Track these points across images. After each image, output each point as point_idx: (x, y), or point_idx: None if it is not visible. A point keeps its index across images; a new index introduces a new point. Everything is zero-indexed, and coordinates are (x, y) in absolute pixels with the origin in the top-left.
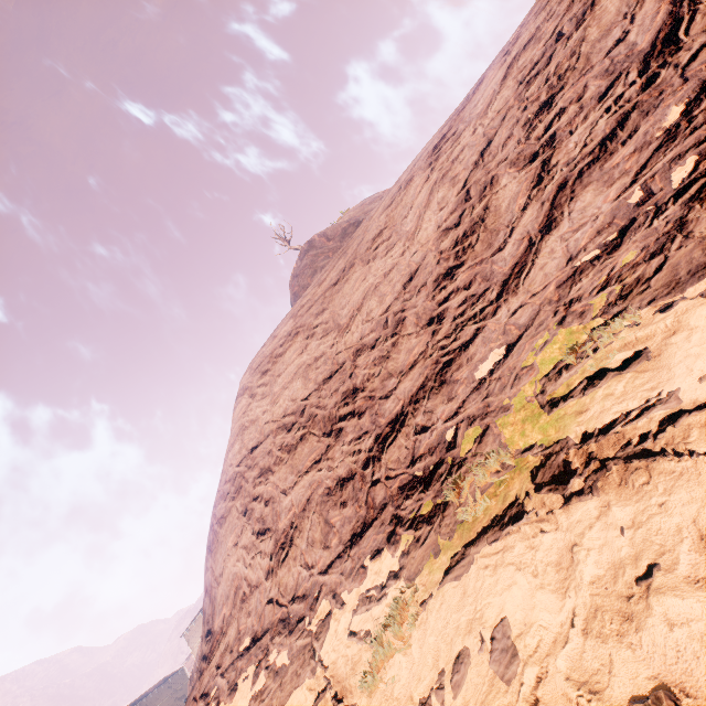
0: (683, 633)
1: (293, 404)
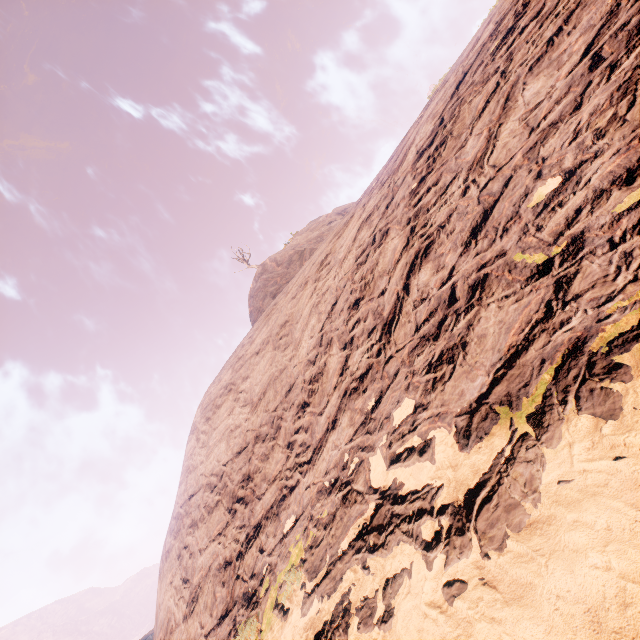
0: None
1: (218, 465)
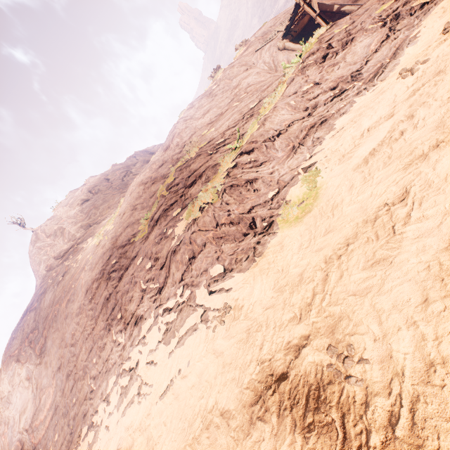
0: None
1: (17, 411)
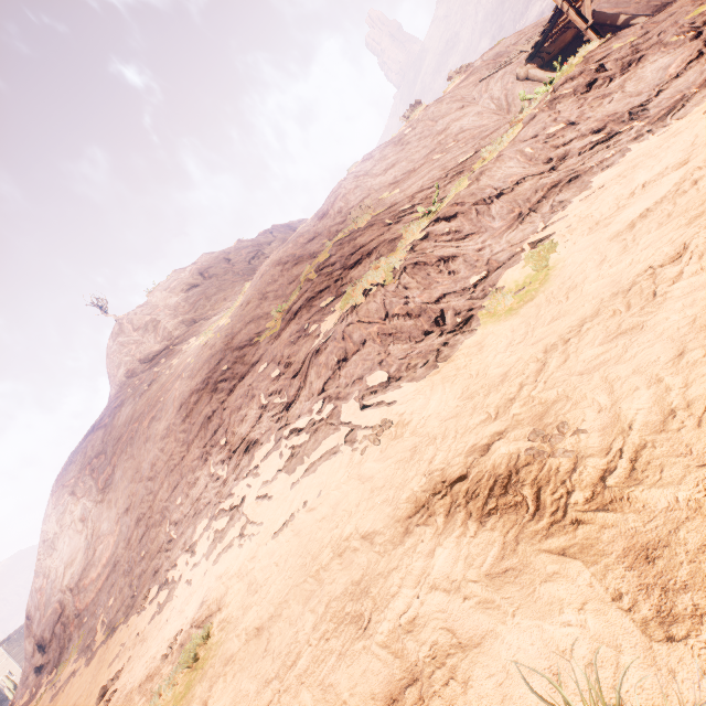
0: None
1: (62, 562)
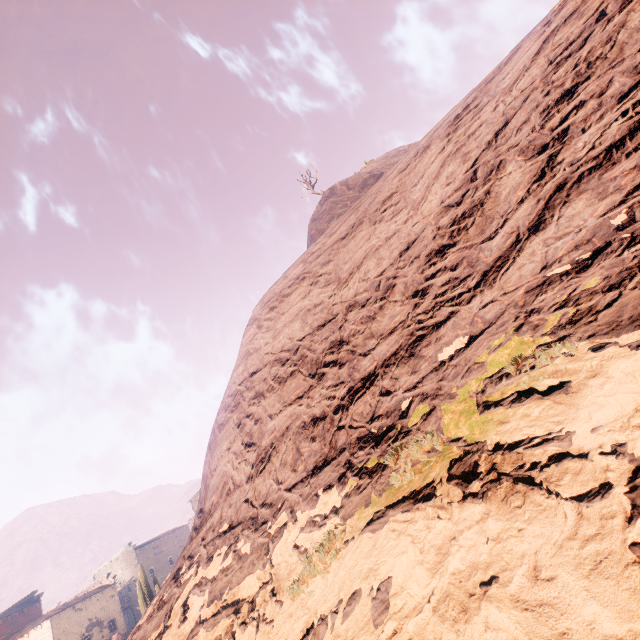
0: (491, 636)
1: (290, 342)
